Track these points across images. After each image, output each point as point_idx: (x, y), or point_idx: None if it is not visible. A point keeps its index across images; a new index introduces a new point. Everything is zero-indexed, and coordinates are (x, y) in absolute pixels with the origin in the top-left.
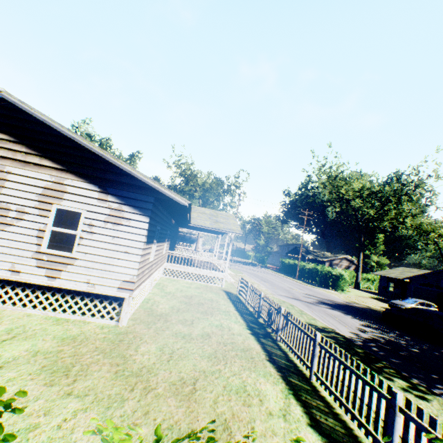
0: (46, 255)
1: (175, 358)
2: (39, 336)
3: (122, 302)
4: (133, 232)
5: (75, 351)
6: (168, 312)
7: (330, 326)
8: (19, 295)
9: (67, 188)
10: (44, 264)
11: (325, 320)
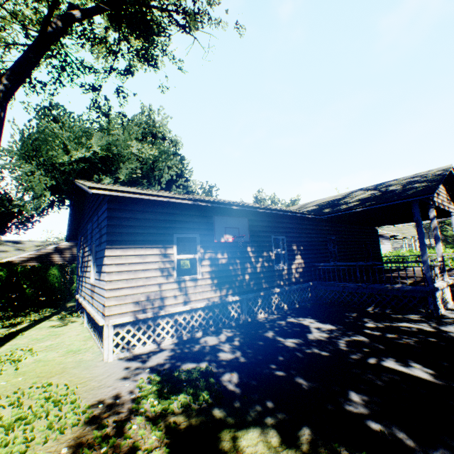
0: None
1: None
2: None
3: None
4: (386, 245)
5: None
6: None
7: None
8: None
9: None
10: None
11: None
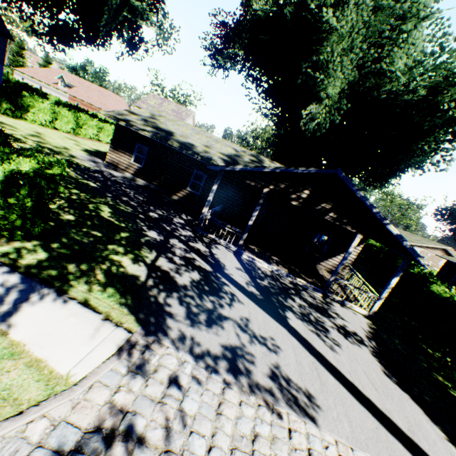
0: None
1: None
2: None
3: None
4: None
5: None
6: None
7: None
8: None
9: None
10: None
11: None
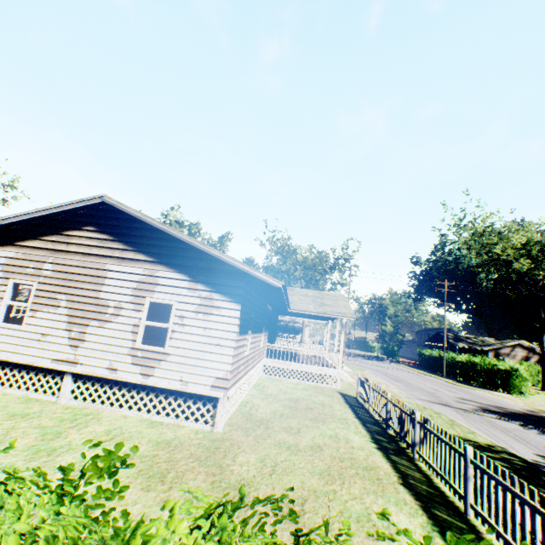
0: (140, 350)
1: (278, 471)
2: (135, 438)
3: (216, 402)
4: (224, 321)
5: (170, 457)
6: (269, 417)
7: (499, 443)
8: (116, 395)
9: (159, 280)
10: (139, 361)
11: (491, 435)
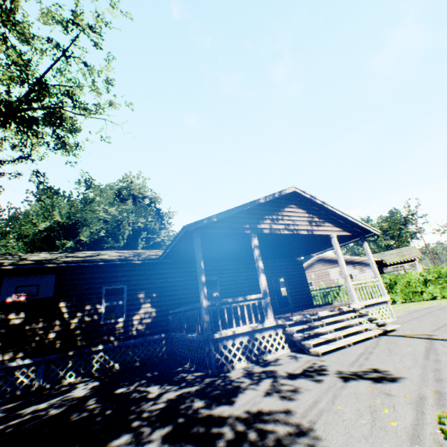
0: None
1: None
2: None
3: None
4: (368, 273)
5: None
6: None
7: None
8: None
9: None
10: None
11: None
